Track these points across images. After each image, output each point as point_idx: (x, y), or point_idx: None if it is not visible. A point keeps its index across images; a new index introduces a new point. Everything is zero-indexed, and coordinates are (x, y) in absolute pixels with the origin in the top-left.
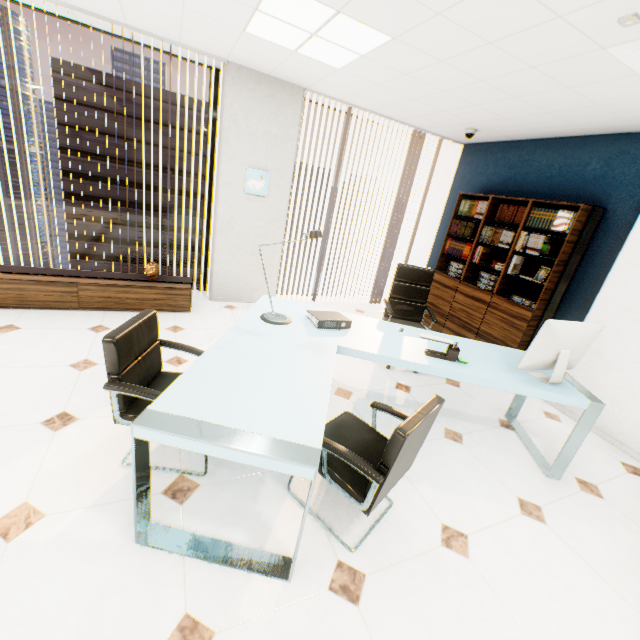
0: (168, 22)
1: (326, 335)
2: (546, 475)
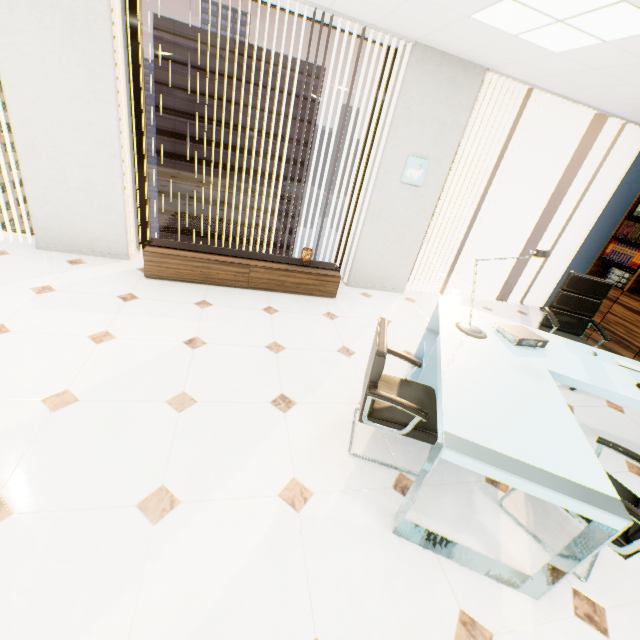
0: (380, 7)
1: (528, 355)
2: None
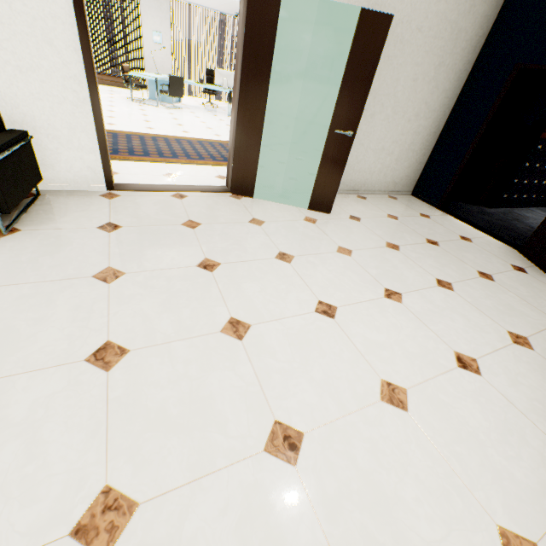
0: None
1: None
2: (227, 116)
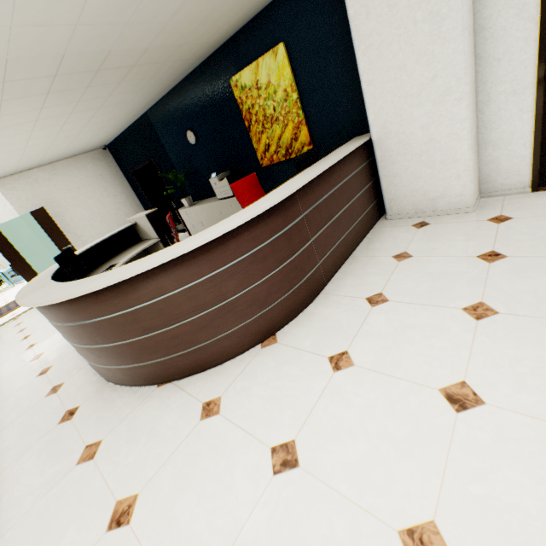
0: None
1: None
2: None
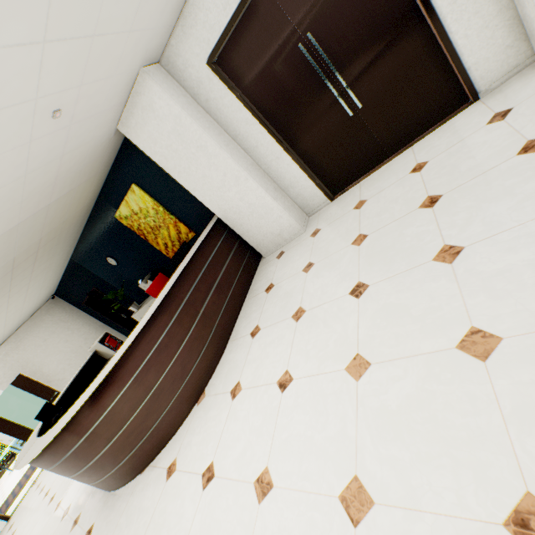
0: None
1: None
2: None
